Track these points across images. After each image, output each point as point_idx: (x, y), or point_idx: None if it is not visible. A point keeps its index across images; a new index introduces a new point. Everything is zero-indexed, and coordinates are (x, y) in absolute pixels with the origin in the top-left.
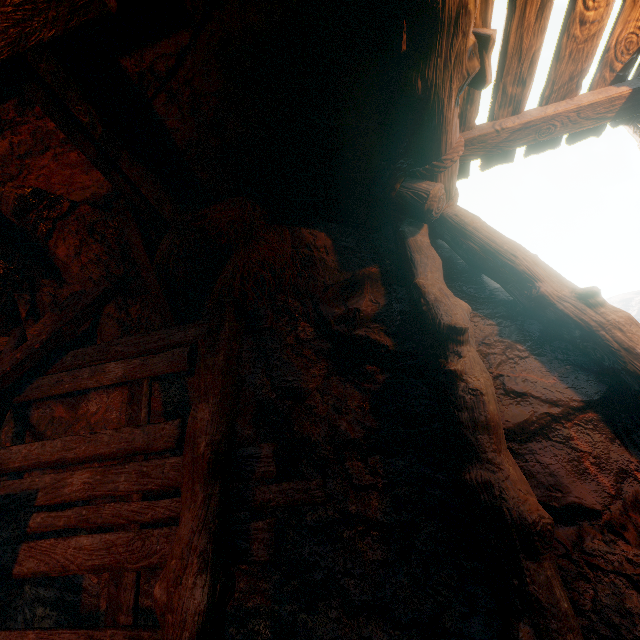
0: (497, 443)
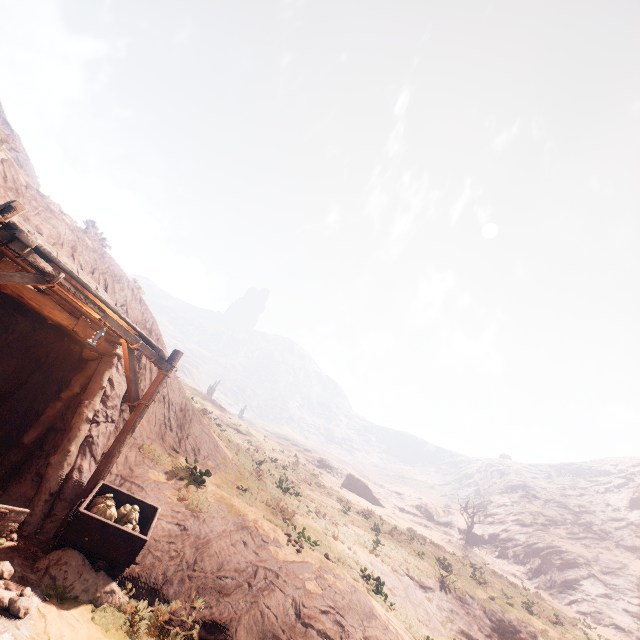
0: (36, 425)
